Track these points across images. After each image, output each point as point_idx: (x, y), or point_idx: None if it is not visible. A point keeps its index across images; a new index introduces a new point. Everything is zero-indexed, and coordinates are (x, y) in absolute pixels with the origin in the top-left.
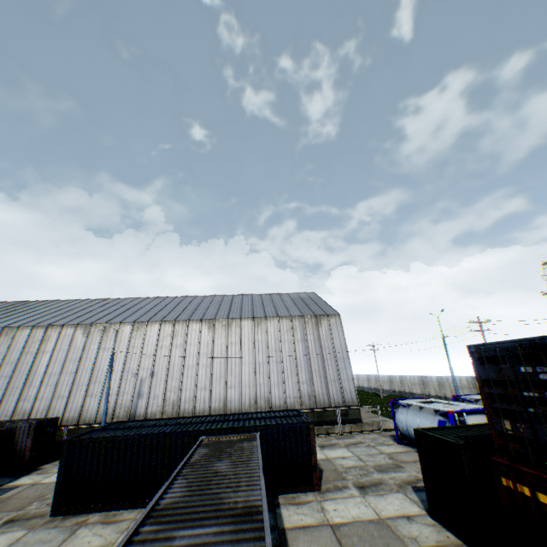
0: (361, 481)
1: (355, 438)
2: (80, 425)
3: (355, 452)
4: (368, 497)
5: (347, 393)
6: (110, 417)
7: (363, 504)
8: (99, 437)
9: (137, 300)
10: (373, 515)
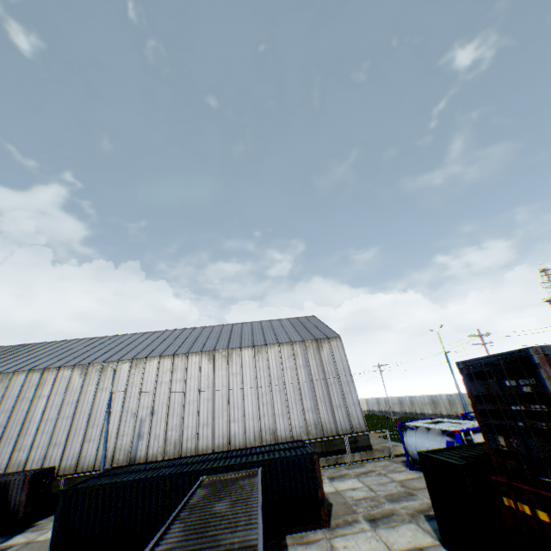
0: (371, 513)
1: (366, 466)
2: (78, 473)
3: (366, 482)
4: (379, 530)
5: (354, 418)
6: (109, 462)
7: (374, 538)
8: (96, 484)
9: (135, 336)
10: (384, 550)
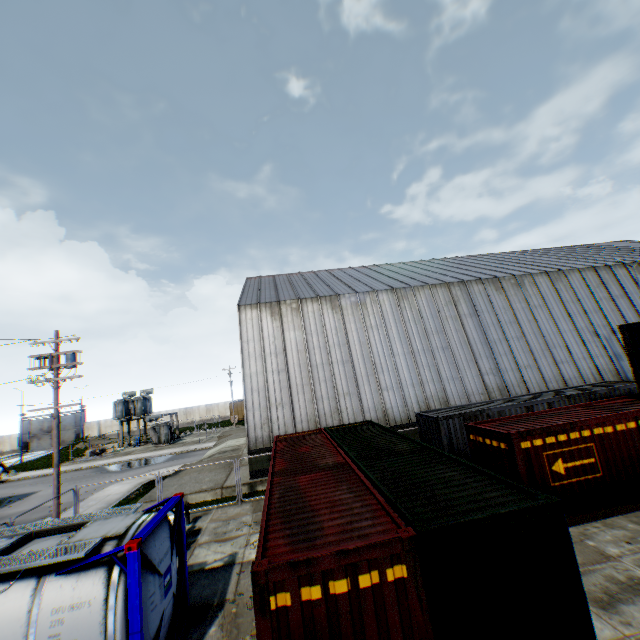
0: None
1: None
2: None
3: None
4: None
5: None
6: None
7: None
8: None
9: (434, 261)
10: None
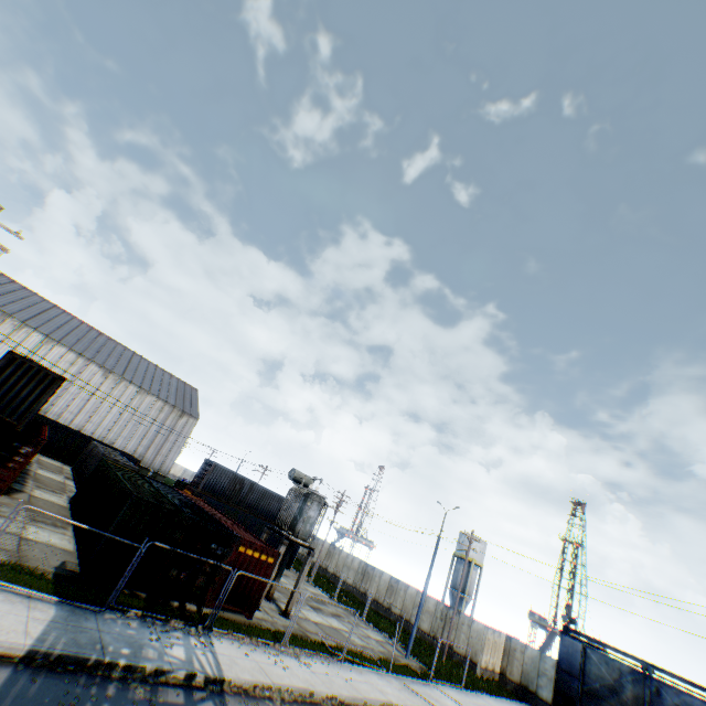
0: None
1: None
2: None
3: None
4: None
5: (165, 466)
6: None
7: None
8: (38, 415)
9: (47, 303)
10: None
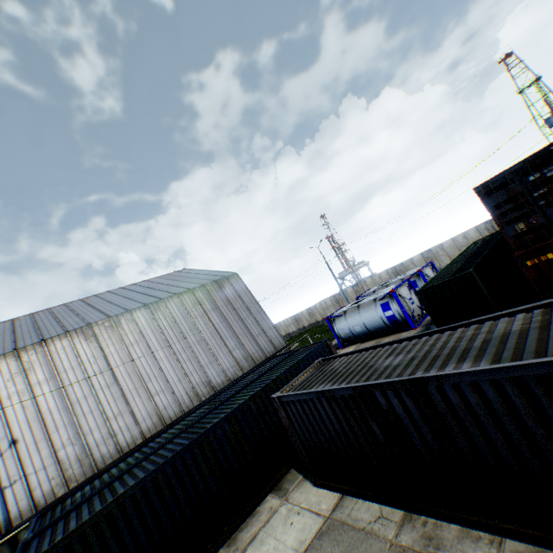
0: None
1: None
2: None
3: None
4: None
5: (274, 340)
6: None
7: None
8: (87, 520)
9: None
10: None
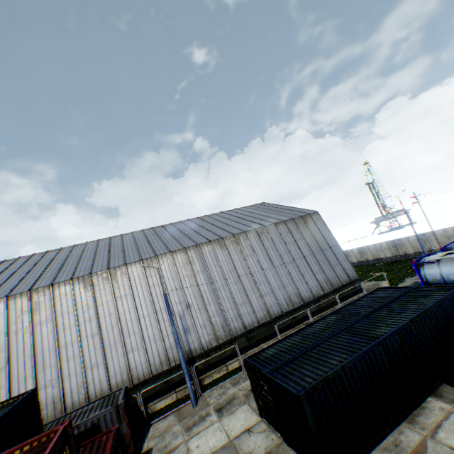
0: None
1: None
2: (137, 385)
3: None
4: None
5: (348, 271)
6: (166, 363)
7: None
8: (329, 374)
9: (102, 242)
10: None
